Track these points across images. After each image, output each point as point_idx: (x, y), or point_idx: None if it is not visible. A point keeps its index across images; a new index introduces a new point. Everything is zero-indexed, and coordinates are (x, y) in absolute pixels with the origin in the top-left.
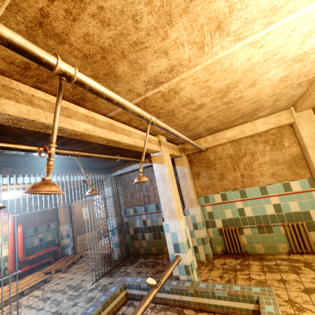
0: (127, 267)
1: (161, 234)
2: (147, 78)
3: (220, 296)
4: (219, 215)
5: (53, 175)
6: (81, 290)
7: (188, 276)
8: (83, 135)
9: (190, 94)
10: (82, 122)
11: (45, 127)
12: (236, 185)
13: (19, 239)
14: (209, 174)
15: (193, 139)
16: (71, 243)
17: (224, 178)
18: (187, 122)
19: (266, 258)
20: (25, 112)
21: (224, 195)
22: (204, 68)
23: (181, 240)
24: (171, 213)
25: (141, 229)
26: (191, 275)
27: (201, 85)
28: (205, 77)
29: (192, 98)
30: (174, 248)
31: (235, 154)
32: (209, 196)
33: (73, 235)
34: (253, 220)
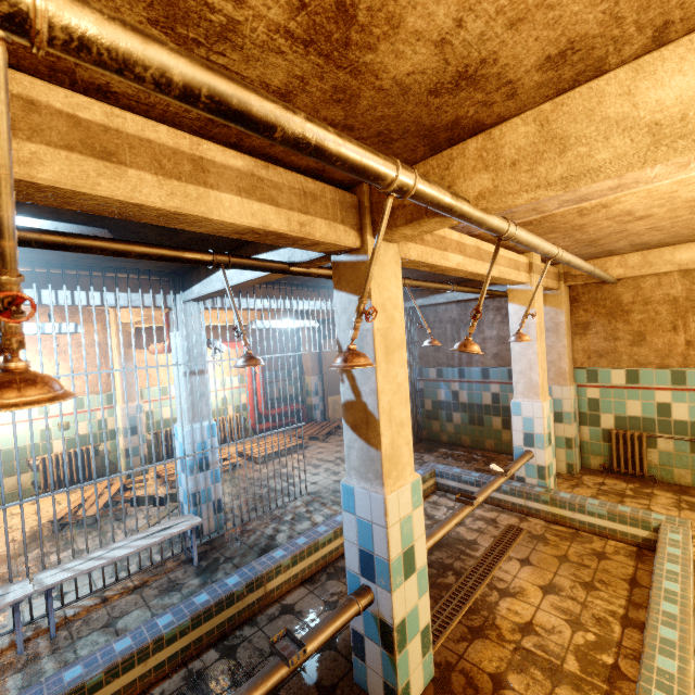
0: (422, 454)
1: (484, 419)
2: (571, 198)
3: (593, 512)
4: (612, 408)
5: (328, 300)
6: None
7: (541, 481)
8: (451, 270)
9: (631, 206)
10: (455, 253)
11: (424, 265)
12: (668, 359)
13: (258, 385)
14: (611, 331)
15: (593, 257)
16: (320, 404)
17: (644, 342)
18: (599, 236)
19: (691, 492)
20: (420, 255)
21: (633, 373)
22: (677, 181)
23: (540, 431)
24: (528, 388)
25: (448, 404)
26: (546, 480)
27: (658, 197)
28: (673, 188)
29: (632, 210)
30: (524, 440)
31: (686, 298)
32: (600, 370)
33: (323, 393)
34: (685, 428)
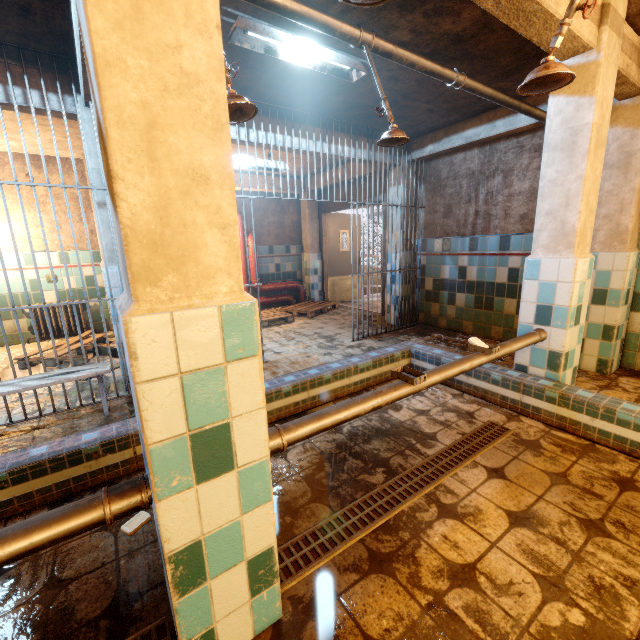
0: (411, 337)
1: (494, 301)
2: None
3: (627, 421)
4: None
5: (302, 136)
6: (336, 343)
7: (551, 373)
8: None
9: None
10: None
11: None
12: None
13: (251, 257)
14: None
15: None
16: (318, 284)
17: None
18: None
19: None
20: None
21: None
22: None
23: (564, 302)
24: (557, 237)
25: (452, 283)
26: (559, 372)
27: None
28: None
29: None
30: (536, 315)
31: None
32: None
33: (323, 273)
34: None
